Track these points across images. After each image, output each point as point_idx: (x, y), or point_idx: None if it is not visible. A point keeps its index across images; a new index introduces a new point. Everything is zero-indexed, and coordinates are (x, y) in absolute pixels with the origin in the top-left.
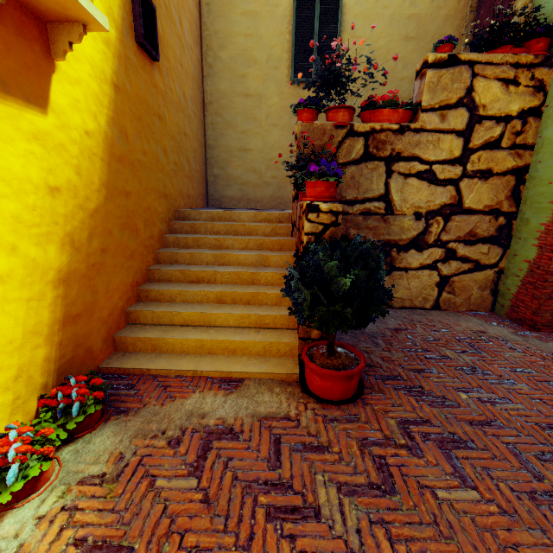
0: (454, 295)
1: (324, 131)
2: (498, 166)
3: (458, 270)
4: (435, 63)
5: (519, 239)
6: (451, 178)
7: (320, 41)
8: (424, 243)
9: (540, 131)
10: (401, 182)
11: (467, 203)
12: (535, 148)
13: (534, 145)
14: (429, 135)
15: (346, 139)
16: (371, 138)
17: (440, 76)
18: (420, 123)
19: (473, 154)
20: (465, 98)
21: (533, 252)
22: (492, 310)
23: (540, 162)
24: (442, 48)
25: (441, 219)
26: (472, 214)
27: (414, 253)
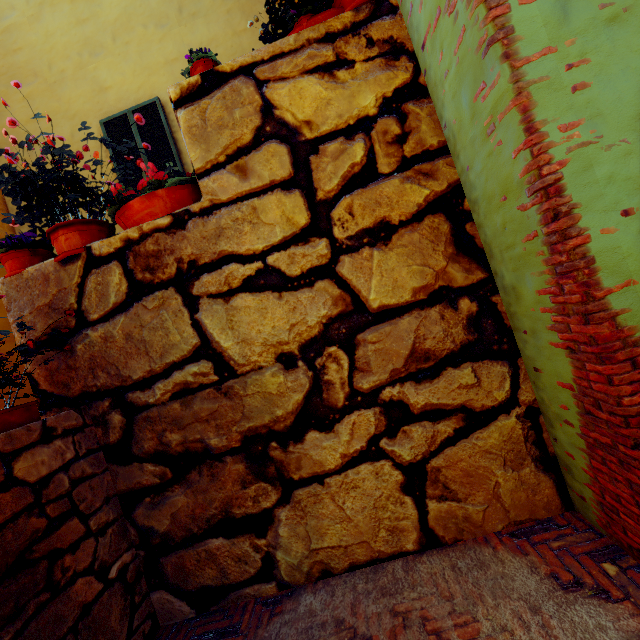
0: (457, 498)
1: (46, 278)
2: (397, 208)
3: (434, 442)
4: (185, 96)
5: (525, 334)
6: (315, 266)
7: (150, 153)
8: (328, 409)
9: (440, 117)
10: (222, 311)
11: (373, 300)
12: (449, 148)
13: (446, 145)
14: (232, 210)
15: (90, 275)
16: (133, 256)
17: (203, 111)
18: (207, 198)
19: (333, 208)
20: (266, 124)
21: (564, 363)
22: (569, 506)
23: (469, 169)
24: (194, 72)
25: (336, 349)
26: (396, 317)
27: (318, 438)
